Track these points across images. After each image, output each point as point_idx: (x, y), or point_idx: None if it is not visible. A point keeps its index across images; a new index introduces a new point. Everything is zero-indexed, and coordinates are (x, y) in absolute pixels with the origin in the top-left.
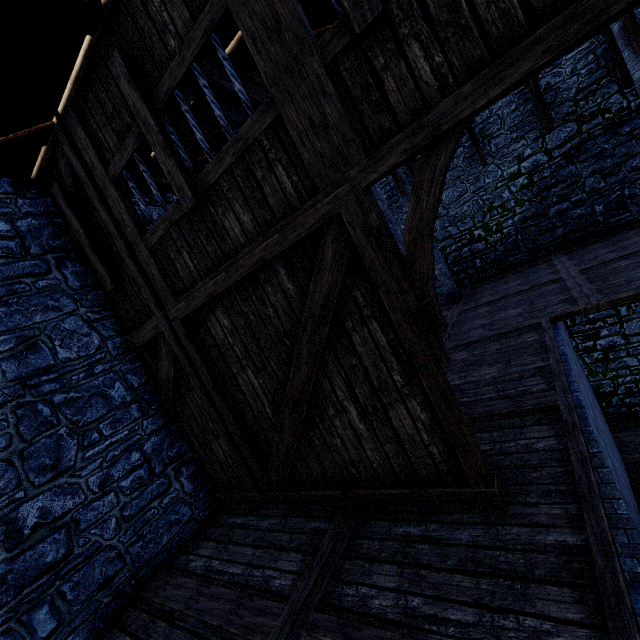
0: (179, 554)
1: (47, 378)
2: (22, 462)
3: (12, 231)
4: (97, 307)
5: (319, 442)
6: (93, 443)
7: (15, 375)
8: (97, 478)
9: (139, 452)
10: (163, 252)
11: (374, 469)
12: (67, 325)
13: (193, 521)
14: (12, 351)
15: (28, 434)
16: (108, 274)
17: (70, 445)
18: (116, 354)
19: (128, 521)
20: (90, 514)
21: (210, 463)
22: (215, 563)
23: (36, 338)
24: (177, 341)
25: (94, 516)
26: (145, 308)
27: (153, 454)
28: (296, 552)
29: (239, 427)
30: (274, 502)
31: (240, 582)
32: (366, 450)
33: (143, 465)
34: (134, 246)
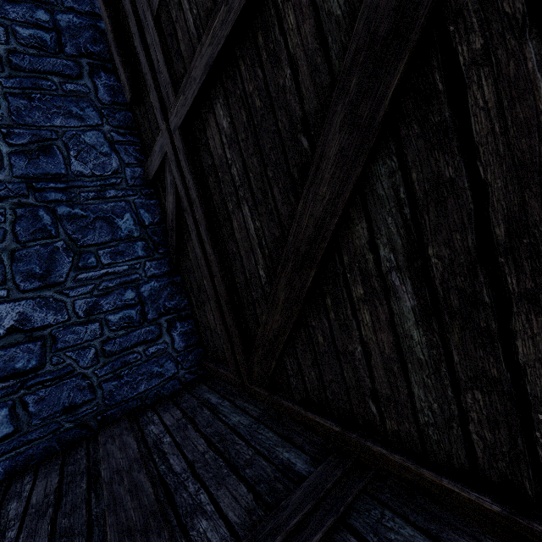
0: (150, 408)
1: (55, 186)
2: (11, 262)
3: (50, 23)
4: (123, 129)
5: (324, 340)
6: (88, 267)
7: (22, 173)
8: (85, 303)
9: (135, 292)
10: (166, 16)
11: (418, 424)
12: (87, 138)
13: (176, 380)
14: (24, 147)
15: (23, 236)
16: (128, 80)
17: (64, 261)
18: (133, 184)
19: (108, 356)
20: (70, 336)
21: (203, 327)
22: (166, 439)
23: (52, 142)
24: (177, 164)
25: (73, 339)
26: (158, 125)
27: (149, 299)
28: (248, 488)
29: (227, 290)
30: (252, 397)
31: (169, 486)
32: (412, 383)
33: (136, 306)
34: (143, 21)
